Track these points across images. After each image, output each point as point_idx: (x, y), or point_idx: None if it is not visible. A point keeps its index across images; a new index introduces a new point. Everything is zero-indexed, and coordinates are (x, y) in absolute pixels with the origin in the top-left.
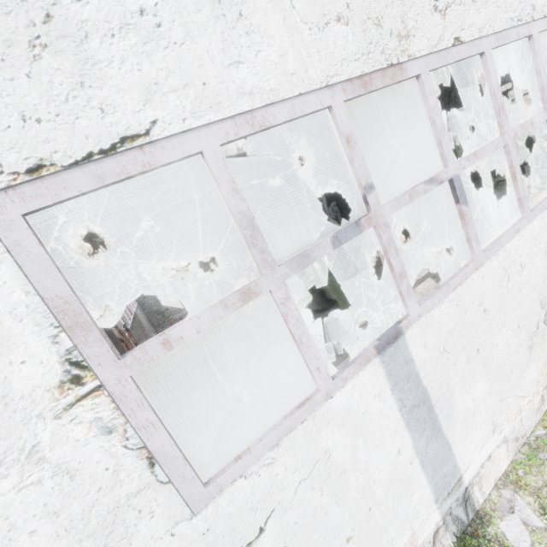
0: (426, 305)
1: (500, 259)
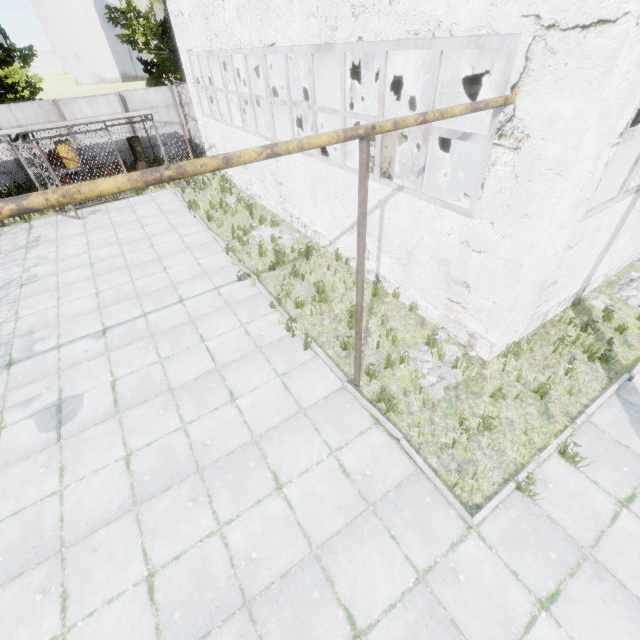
0: None
1: None
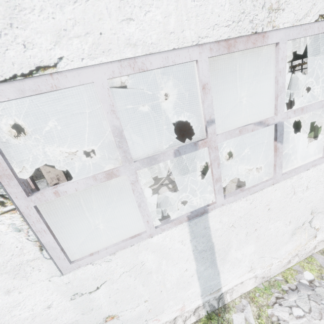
0: (229, 199)
1: (293, 181)
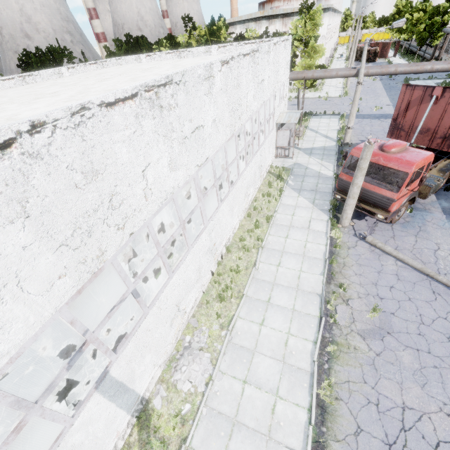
0: (120, 351)
1: (157, 305)
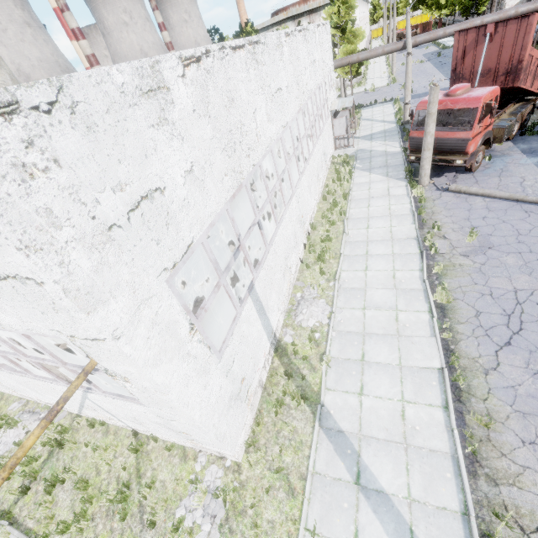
0: (258, 272)
1: (273, 247)
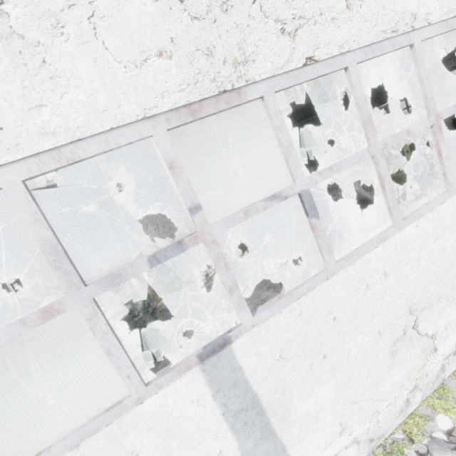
0: (261, 315)
1: (357, 268)
